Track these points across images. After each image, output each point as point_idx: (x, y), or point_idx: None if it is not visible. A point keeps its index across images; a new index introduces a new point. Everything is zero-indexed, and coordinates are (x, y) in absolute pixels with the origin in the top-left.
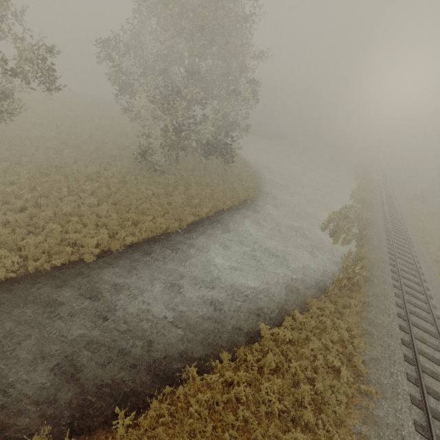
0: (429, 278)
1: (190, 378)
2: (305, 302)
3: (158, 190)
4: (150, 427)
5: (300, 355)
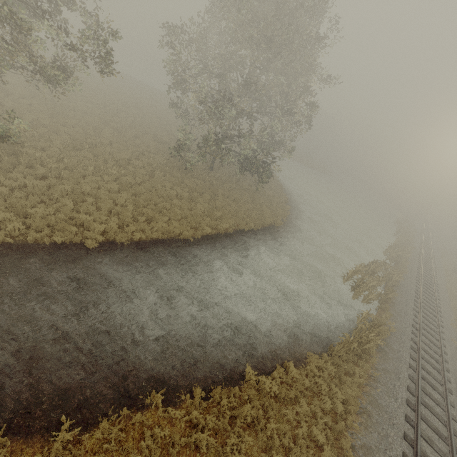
0: (453, 368)
1: (153, 406)
2: (304, 356)
3: (183, 193)
4: (92, 449)
5: (282, 415)
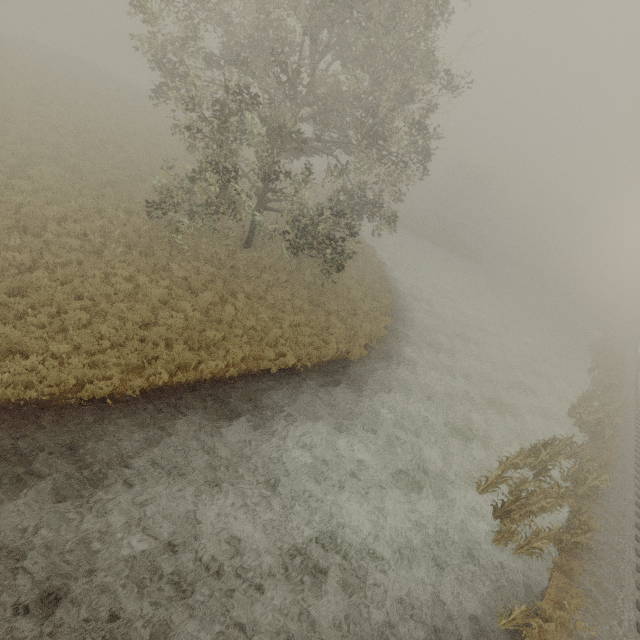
0: None
1: None
2: None
3: (149, 289)
4: None
5: None
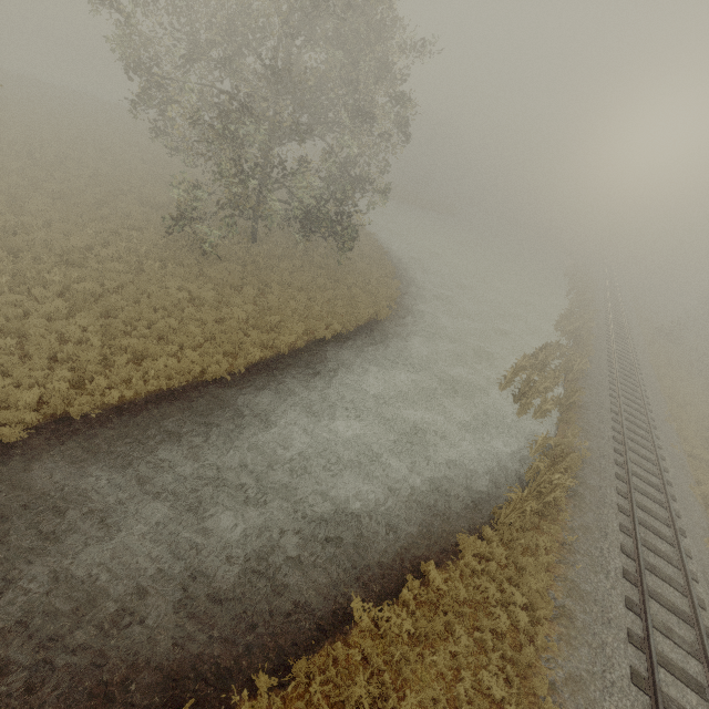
0: (680, 492)
1: None
2: (453, 540)
3: (203, 293)
4: None
5: (428, 665)
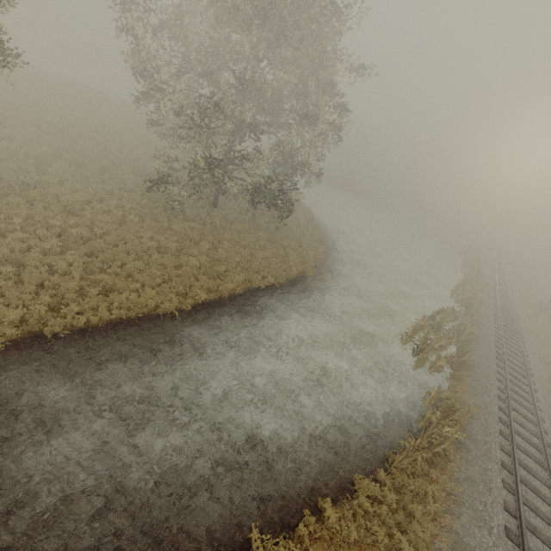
0: None
1: None
2: (350, 478)
3: (168, 243)
4: None
5: None
